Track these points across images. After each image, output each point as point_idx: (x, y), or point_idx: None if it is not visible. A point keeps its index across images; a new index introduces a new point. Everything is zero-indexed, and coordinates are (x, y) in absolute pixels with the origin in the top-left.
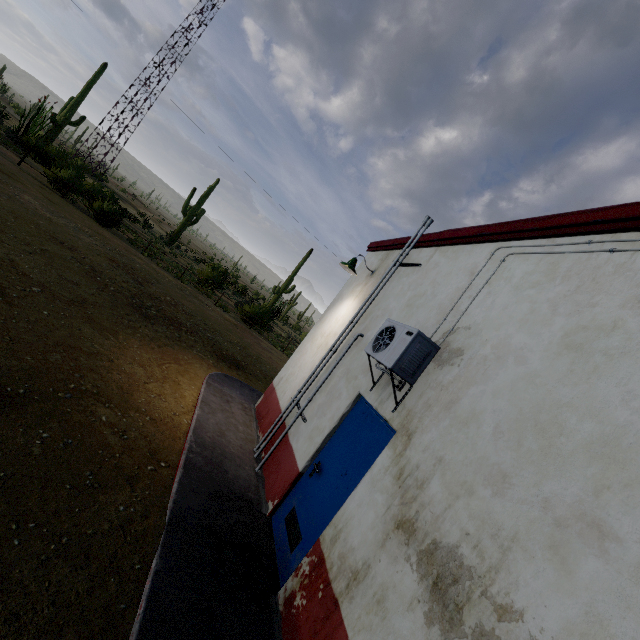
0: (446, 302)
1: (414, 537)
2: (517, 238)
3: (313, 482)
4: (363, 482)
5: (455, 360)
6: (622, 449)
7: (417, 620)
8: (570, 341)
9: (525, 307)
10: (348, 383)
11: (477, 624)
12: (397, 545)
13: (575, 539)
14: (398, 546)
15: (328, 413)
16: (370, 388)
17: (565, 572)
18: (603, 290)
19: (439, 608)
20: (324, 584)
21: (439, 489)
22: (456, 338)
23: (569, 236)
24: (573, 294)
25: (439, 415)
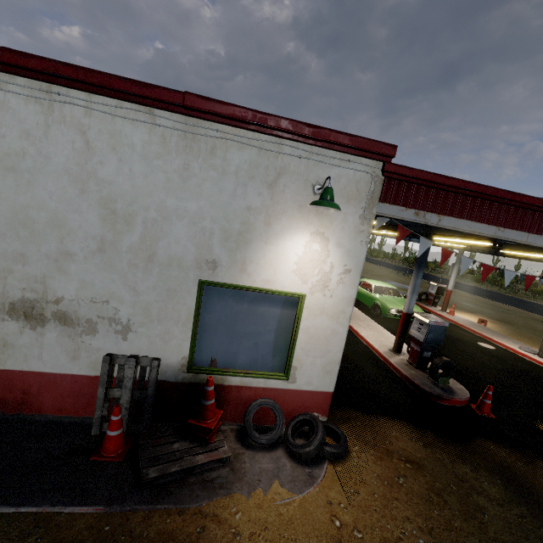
0: None
1: None
2: None
3: None
4: None
5: None
6: (61, 220)
7: (29, 333)
8: (6, 165)
9: None
10: None
11: (52, 313)
12: None
13: (64, 262)
14: None
15: None
16: None
17: (68, 275)
18: (3, 124)
19: (35, 322)
20: None
21: None
22: None
23: None
24: None
25: None
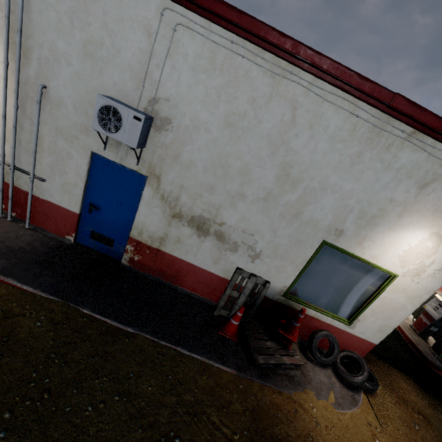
0: (136, 65)
1: (183, 218)
2: (182, 5)
3: (97, 215)
4: (141, 206)
5: (168, 127)
6: (248, 170)
7: (195, 238)
8: (229, 121)
9: (202, 90)
10: (71, 143)
11: (214, 230)
12: (177, 223)
13: (237, 200)
14: (177, 223)
15: (69, 171)
16: (103, 148)
17: (235, 209)
18: (240, 89)
19: (201, 232)
20: (147, 248)
21: (187, 198)
22: (161, 108)
23: (220, 26)
24: (227, 87)
25: (172, 164)
